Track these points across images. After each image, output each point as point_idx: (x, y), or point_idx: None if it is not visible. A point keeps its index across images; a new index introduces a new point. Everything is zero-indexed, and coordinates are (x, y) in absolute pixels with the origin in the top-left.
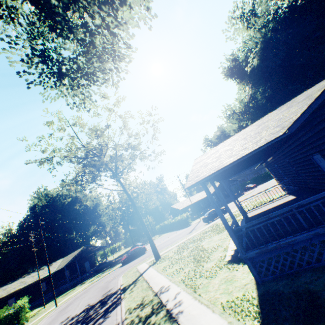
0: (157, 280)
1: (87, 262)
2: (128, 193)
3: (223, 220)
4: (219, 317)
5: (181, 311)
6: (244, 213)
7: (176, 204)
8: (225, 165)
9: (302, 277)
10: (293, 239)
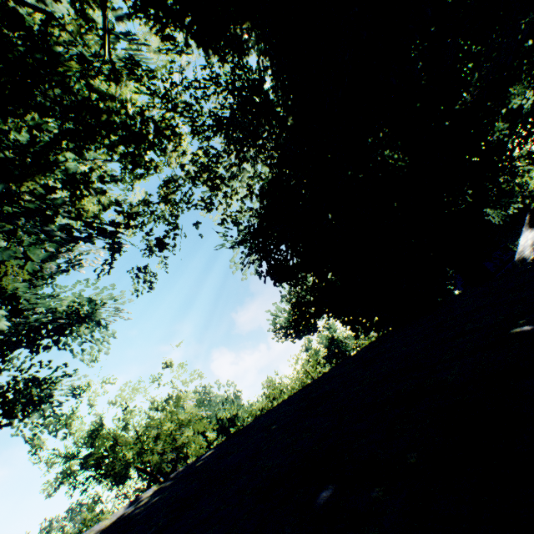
0: None
1: None
2: None
3: None
4: None
5: None
6: None
7: None
8: None
9: None
10: None
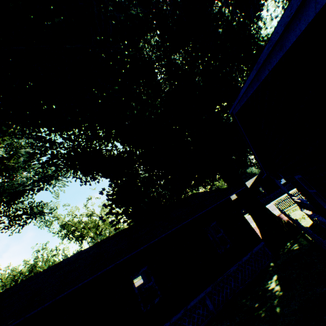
0: None
1: None
2: None
3: None
4: None
5: None
6: None
7: None
8: None
9: None
10: None
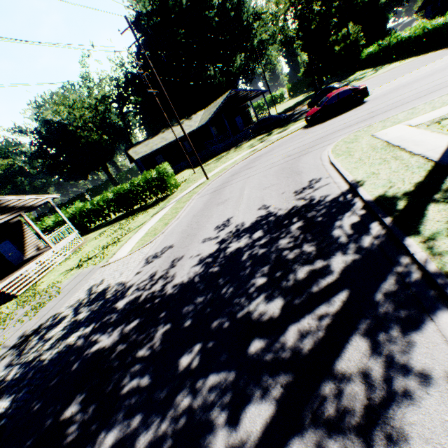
0: None
1: (239, 118)
2: None
3: None
4: None
5: None
6: None
7: None
8: None
9: None
10: None
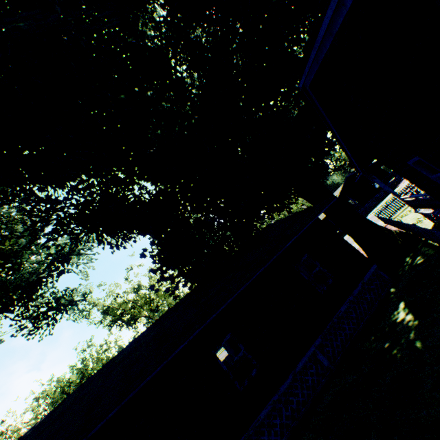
0: None
1: None
2: None
3: None
4: None
5: None
6: None
7: None
8: None
9: None
10: None
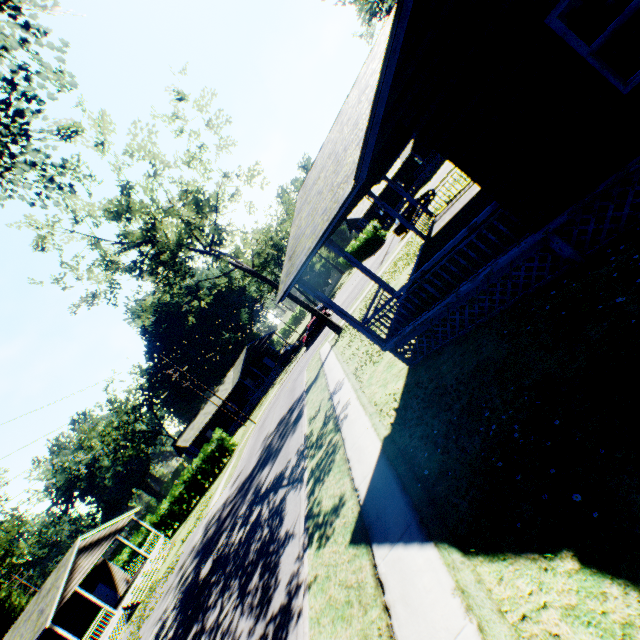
0: (334, 373)
1: (266, 359)
2: (246, 270)
3: (345, 319)
4: (367, 420)
5: (345, 416)
6: (430, 225)
7: (353, 211)
8: (304, 261)
9: (445, 353)
10: (426, 317)
